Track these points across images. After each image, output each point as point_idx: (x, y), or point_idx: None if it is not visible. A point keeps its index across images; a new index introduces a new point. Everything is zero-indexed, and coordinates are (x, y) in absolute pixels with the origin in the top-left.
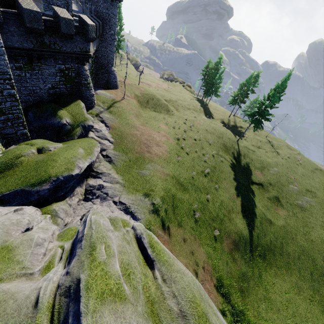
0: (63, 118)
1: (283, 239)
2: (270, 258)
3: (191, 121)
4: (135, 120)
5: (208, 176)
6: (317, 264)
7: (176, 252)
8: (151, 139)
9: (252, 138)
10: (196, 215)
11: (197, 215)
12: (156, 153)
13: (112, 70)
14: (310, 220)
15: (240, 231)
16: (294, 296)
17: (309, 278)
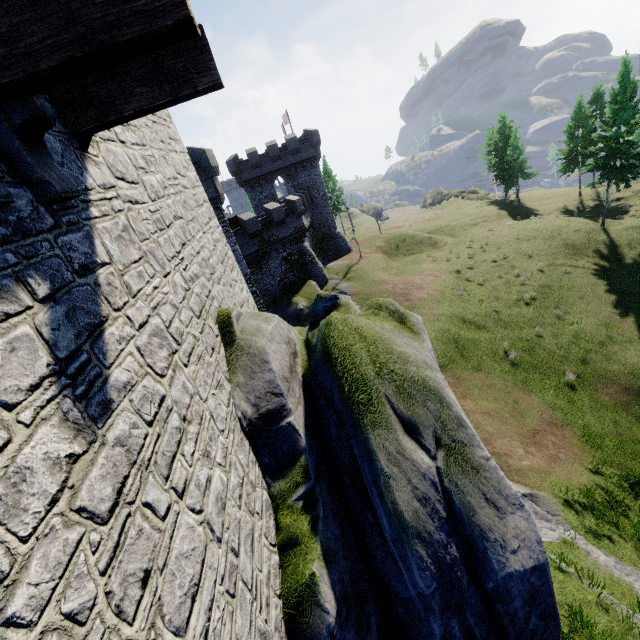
0: (299, 303)
1: None
2: None
3: (481, 239)
4: (382, 275)
5: (534, 304)
6: None
7: (473, 396)
8: (408, 286)
9: None
10: (510, 356)
11: (511, 355)
12: (418, 297)
13: (337, 234)
14: None
15: (639, 368)
16: None
17: None
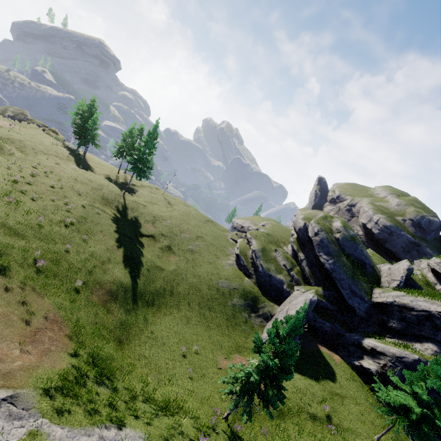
0: None
1: (174, 282)
2: (159, 303)
3: (48, 166)
4: None
5: (72, 227)
6: (203, 293)
7: None
8: None
9: (146, 196)
10: (38, 264)
11: (40, 263)
12: None
13: None
14: (199, 260)
15: (118, 279)
16: (183, 327)
17: (197, 307)
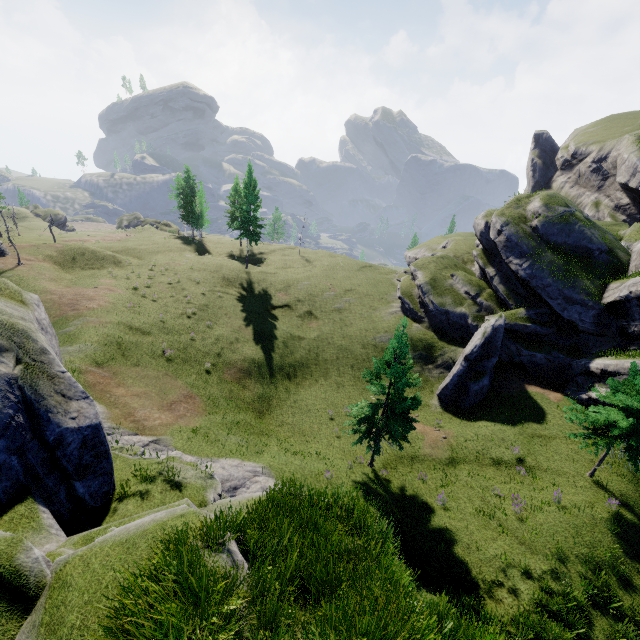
0: None
1: (318, 349)
2: (303, 374)
3: (163, 265)
4: (49, 285)
5: (194, 317)
6: (356, 354)
7: (127, 385)
8: (79, 297)
9: (277, 261)
10: (166, 354)
11: (167, 353)
12: (88, 307)
13: None
14: (349, 318)
15: (248, 356)
16: (332, 394)
17: (349, 371)
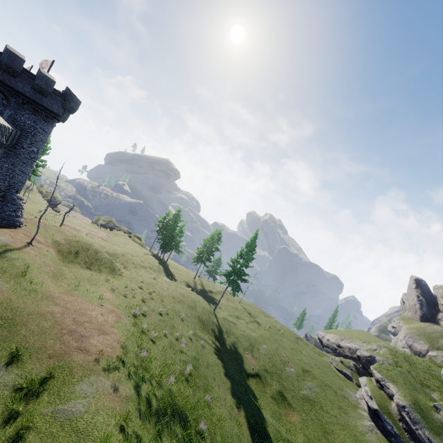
0: None
1: None
2: None
3: (149, 284)
4: (51, 284)
5: (191, 381)
6: None
7: None
8: (86, 320)
9: (227, 306)
10: None
11: None
12: (100, 349)
13: (15, 198)
14: (325, 420)
15: None
16: None
17: None
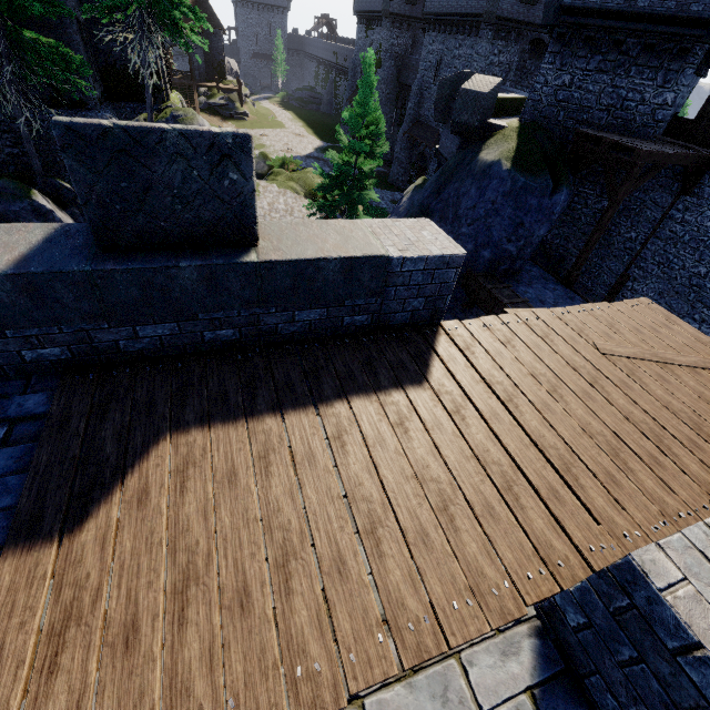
0: None
1: None
2: None
3: None
4: None
5: None
6: None
7: None
8: None
9: None
10: None
11: None
12: None
13: None
14: None
15: None
16: None
17: None
